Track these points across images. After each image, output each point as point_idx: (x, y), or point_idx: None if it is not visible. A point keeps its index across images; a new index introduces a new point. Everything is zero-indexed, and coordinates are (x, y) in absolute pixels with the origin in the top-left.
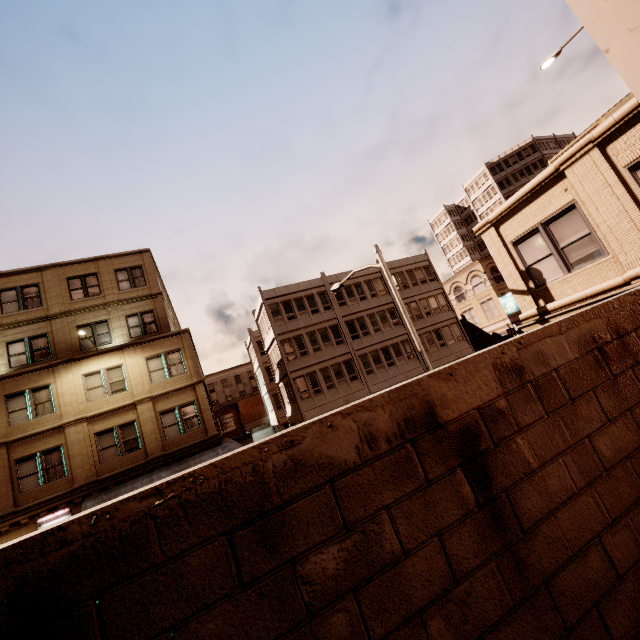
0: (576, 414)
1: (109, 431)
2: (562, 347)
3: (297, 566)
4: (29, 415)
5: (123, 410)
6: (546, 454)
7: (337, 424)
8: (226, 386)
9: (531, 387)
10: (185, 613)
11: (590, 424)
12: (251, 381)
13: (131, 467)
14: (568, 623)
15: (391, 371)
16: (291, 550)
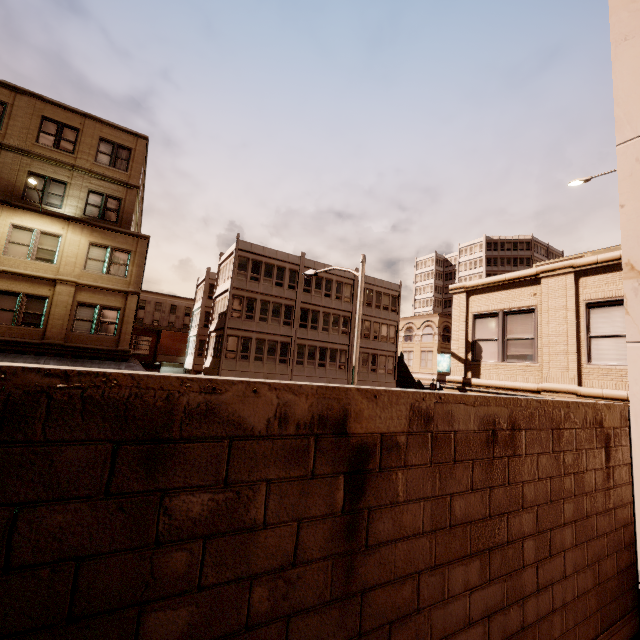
0: (452, 473)
1: (13, 294)
2: (469, 417)
3: (166, 497)
4: None
5: (40, 281)
6: (414, 494)
7: (262, 392)
8: (158, 310)
9: (430, 437)
10: (39, 496)
11: (458, 486)
12: (185, 317)
13: (20, 341)
14: (363, 629)
15: (319, 371)
16: (167, 482)
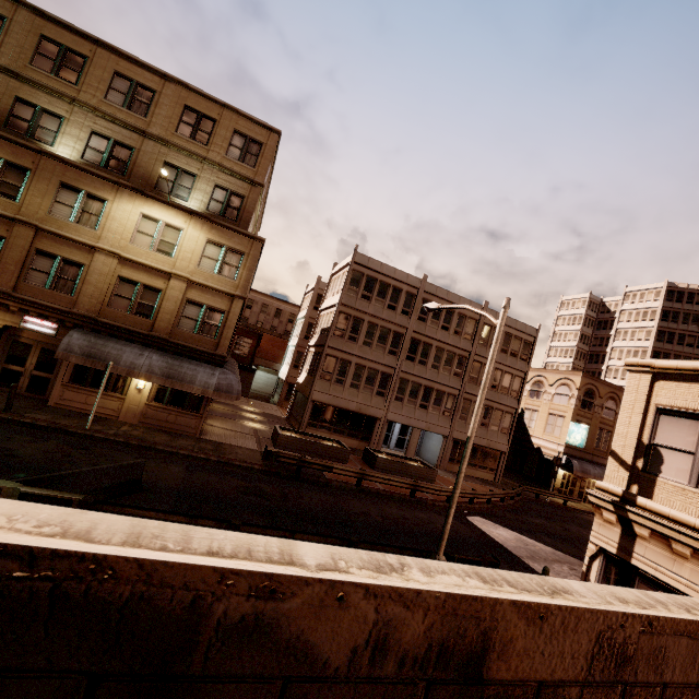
0: None
1: (133, 283)
2: (693, 659)
3: None
4: (72, 216)
5: (157, 273)
6: None
7: (351, 601)
8: (264, 312)
9: (621, 691)
10: None
11: None
12: (288, 323)
13: (132, 329)
14: None
15: (419, 412)
16: None
